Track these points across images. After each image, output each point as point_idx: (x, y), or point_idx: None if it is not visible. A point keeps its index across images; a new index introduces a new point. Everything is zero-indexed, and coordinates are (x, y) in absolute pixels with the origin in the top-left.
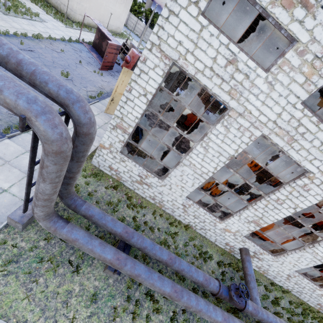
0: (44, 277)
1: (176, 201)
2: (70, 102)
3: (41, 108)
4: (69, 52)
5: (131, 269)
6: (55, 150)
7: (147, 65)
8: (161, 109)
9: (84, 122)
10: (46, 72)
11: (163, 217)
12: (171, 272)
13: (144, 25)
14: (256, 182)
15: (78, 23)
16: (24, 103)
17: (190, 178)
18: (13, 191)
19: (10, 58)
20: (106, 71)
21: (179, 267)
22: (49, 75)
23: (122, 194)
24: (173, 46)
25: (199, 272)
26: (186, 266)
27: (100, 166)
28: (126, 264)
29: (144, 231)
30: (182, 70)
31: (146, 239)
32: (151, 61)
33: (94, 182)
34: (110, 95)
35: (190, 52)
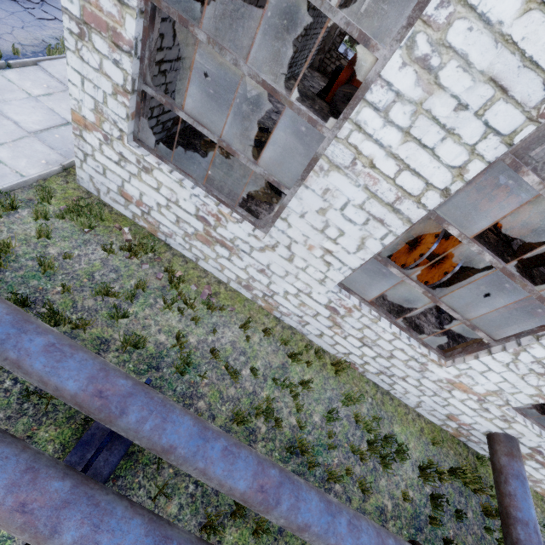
0: None
1: (309, 296)
2: None
3: None
4: None
5: None
6: None
7: None
8: (302, 88)
9: None
10: None
11: (274, 336)
12: None
13: None
14: (521, 264)
15: None
16: None
17: (353, 221)
18: None
19: None
20: None
21: (292, 519)
22: None
23: (159, 270)
24: None
25: (363, 535)
26: (319, 515)
27: (100, 191)
28: (57, 528)
29: (206, 377)
30: None
31: (175, 421)
32: None
33: (72, 234)
34: None
35: None
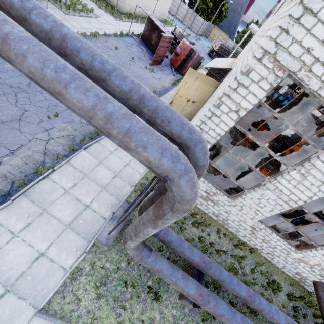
0: (129, 302)
1: (244, 222)
2: (193, 144)
3: (184, 166)
4: (122, 48)
5: (214, 307)
6: (185, 209)
7: (249, 77)
8: None
9: (201, 164)
10: (168, 108)
11: (227, 236)
12: (242, 303)
13: (187, 8)
14: None
15: (126, 14)
16: (169, 162)
17: (270, 203)
18: (94, 207)
19: (132, 94)
20: (155, 66)
21: (259, 306)
22: (170, 111)
23: None
24: (295, 54)
25: (280, 314)
26: (266, 306)
27: None
28: (209, 301)
29: (211, 254)
30: (298, 83)
31: (223, 271)
32: (256, 73)
33: None
34: (162, 93)
35: (319, 62)
